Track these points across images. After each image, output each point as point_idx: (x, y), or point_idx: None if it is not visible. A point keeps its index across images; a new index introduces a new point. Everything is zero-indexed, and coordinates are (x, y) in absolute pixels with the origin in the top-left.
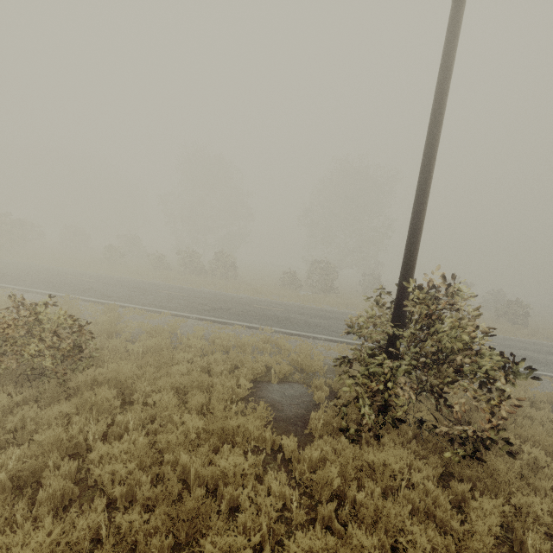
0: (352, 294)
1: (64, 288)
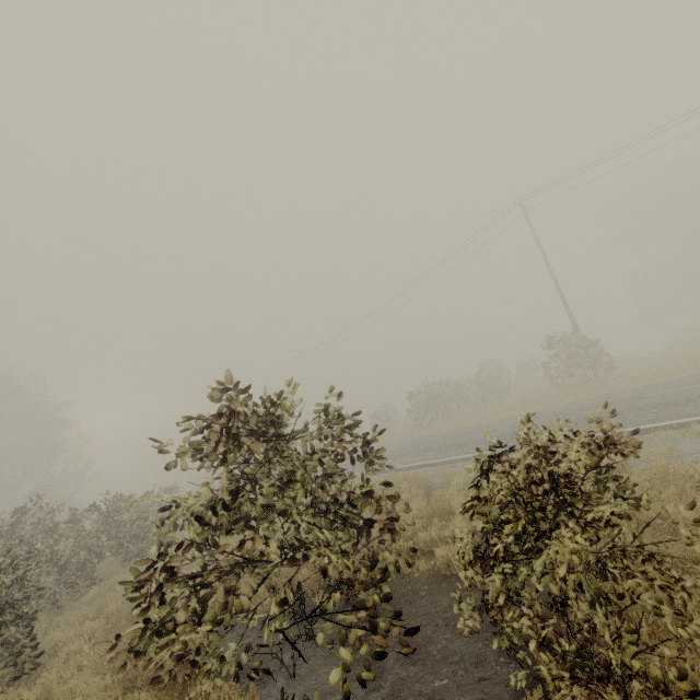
0: (57, 694)
1: None
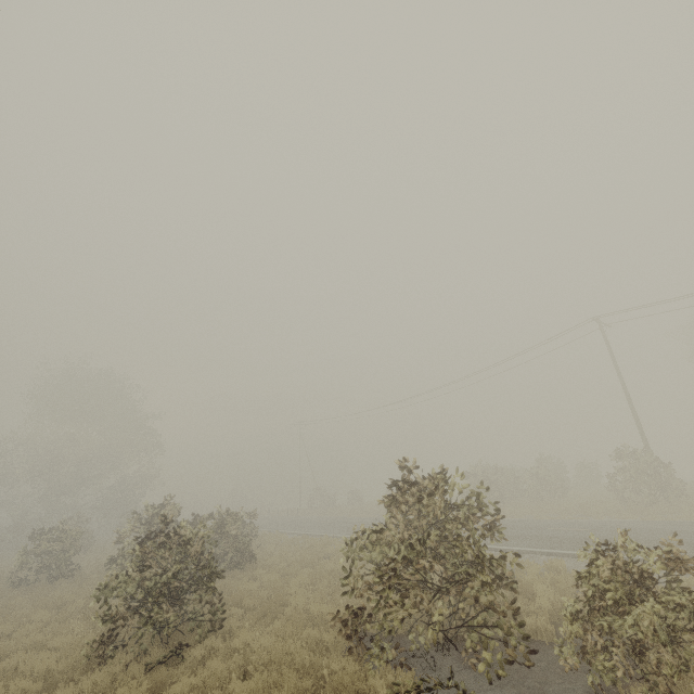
0: (251, 647)
1: None
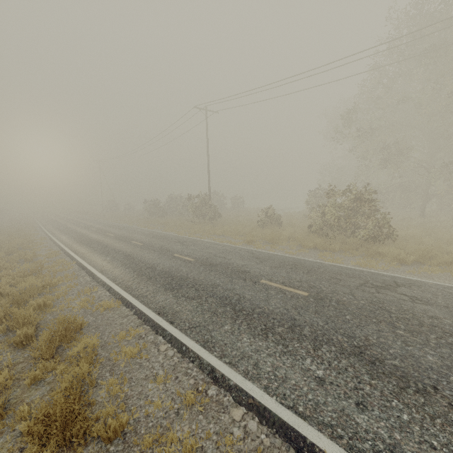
0: None
1: (288, 261)
